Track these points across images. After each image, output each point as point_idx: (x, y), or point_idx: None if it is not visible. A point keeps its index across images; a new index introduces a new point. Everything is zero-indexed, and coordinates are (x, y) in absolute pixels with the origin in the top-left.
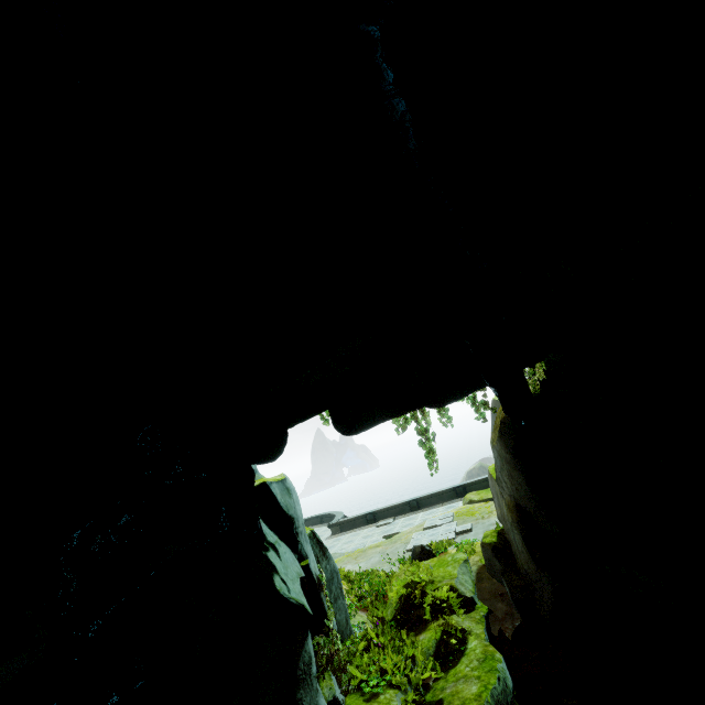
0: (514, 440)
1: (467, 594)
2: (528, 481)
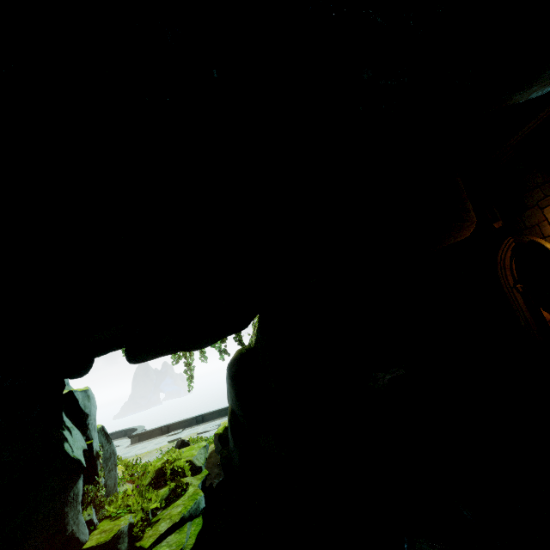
0: (233, 372)
1: (198, 465)
2: (237, 395)
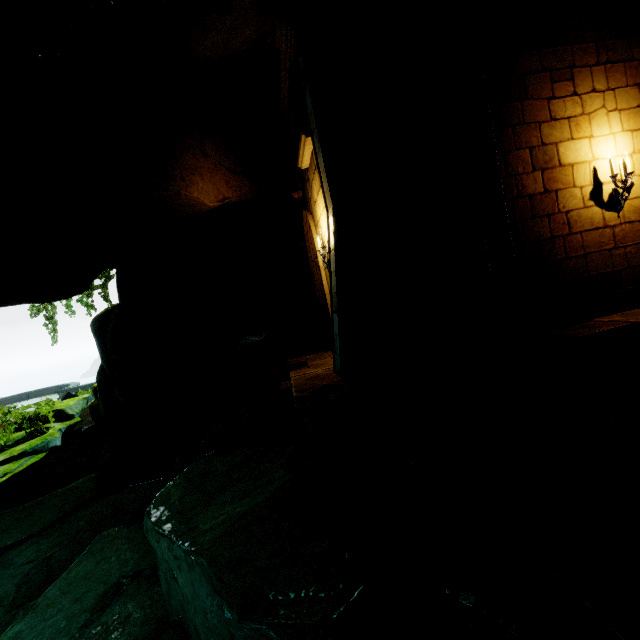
0: (96, 328)
1: (71, 413)
2: (100, 351)
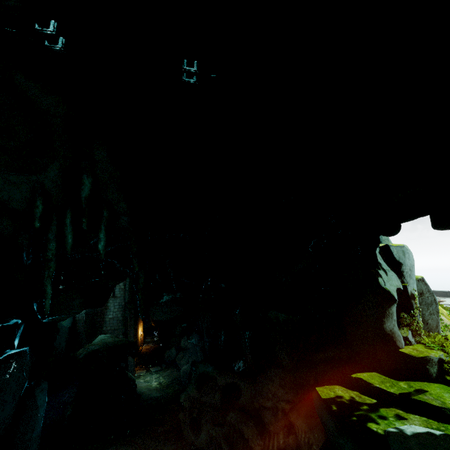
0: None
1: None
2: None
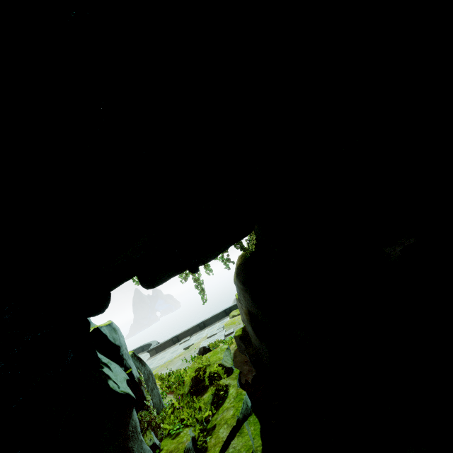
0: (244, 277)
1: (228, 366)
2: (252, 298)
